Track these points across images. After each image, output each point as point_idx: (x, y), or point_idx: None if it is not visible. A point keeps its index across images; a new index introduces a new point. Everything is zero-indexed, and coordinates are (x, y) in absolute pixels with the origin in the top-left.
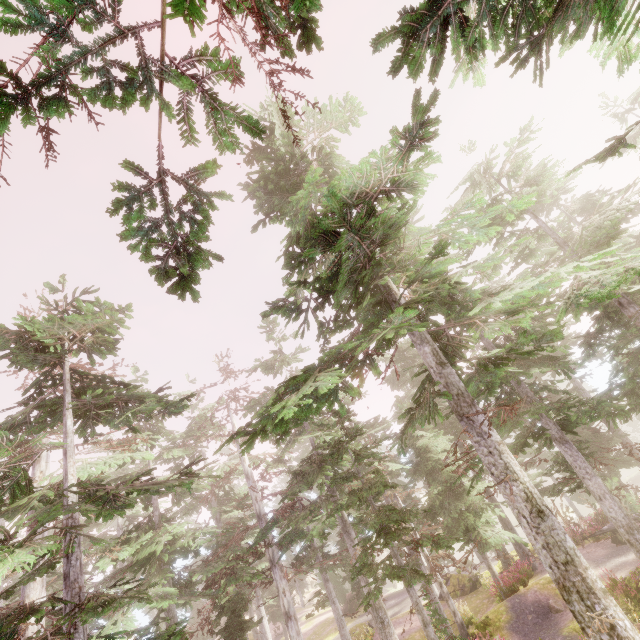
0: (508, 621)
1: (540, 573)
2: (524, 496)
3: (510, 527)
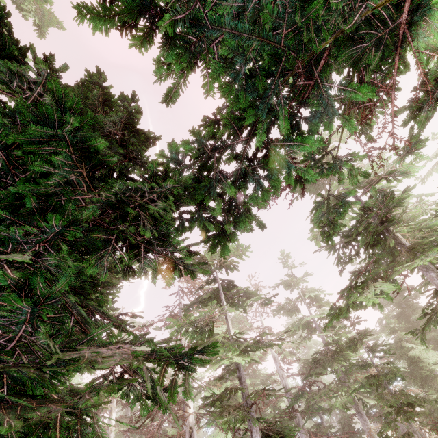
0: None
1: None
2: None
3: None
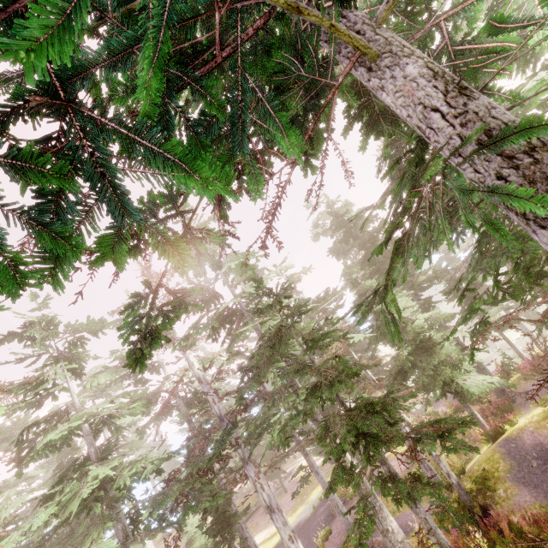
0: (509, 471)
1: (522, 406)
2: None
3: (482, 367)
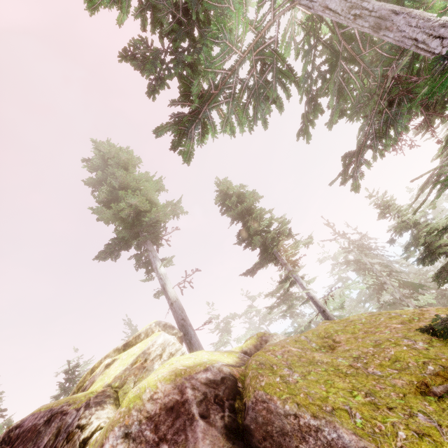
0: None
1: None
2: None
3: None
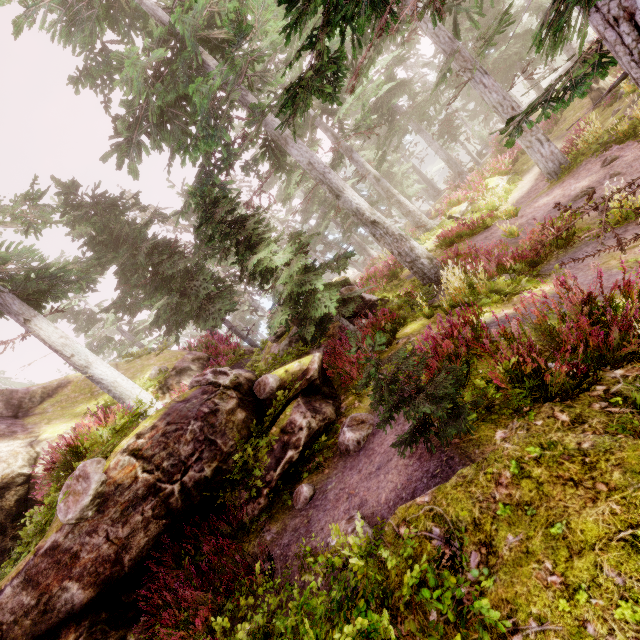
0: None
1: None
2: (373, 177)
3: (428, 182)
